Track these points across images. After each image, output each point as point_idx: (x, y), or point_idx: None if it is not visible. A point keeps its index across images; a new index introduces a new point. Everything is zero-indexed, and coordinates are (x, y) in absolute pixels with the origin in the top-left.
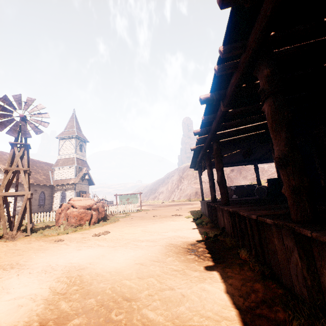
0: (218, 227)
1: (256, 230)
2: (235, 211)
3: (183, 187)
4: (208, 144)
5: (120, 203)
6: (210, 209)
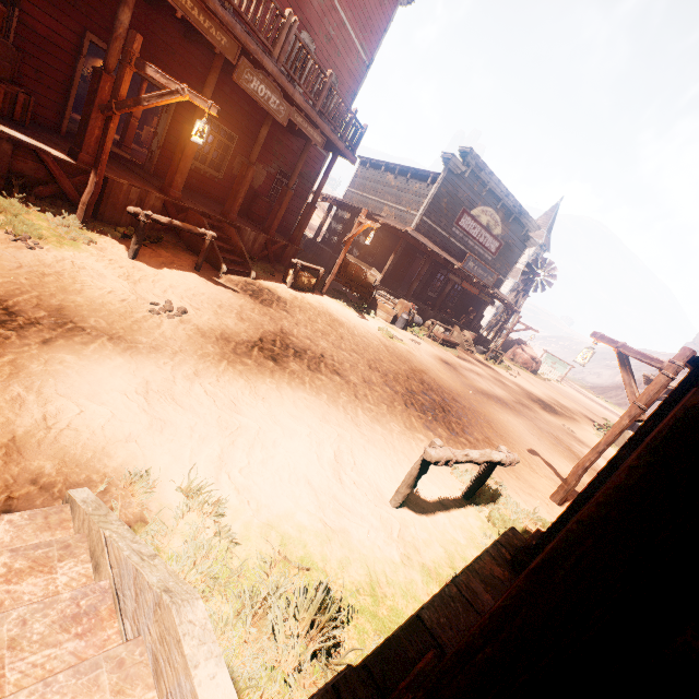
0: None
1: None
2: None
3: None
4: None
5: (543, 361)
6: None
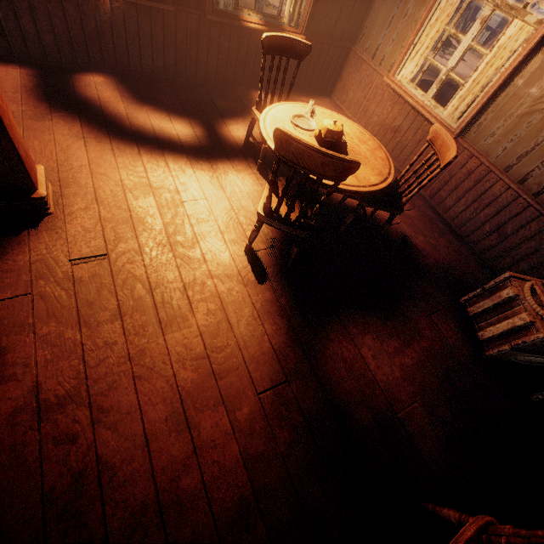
0: None
1: None
2: None
3: None
4: None
5: None
6: None
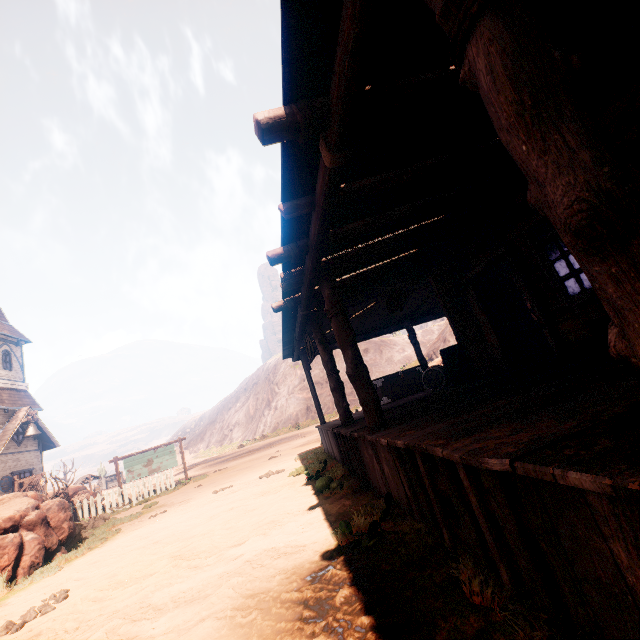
0: (369, 486)
1: (506, 504)
2: (416, 447)
3: (280, 402)
4: (309, 288)
5: (130, 477)
6: (342, 444)
